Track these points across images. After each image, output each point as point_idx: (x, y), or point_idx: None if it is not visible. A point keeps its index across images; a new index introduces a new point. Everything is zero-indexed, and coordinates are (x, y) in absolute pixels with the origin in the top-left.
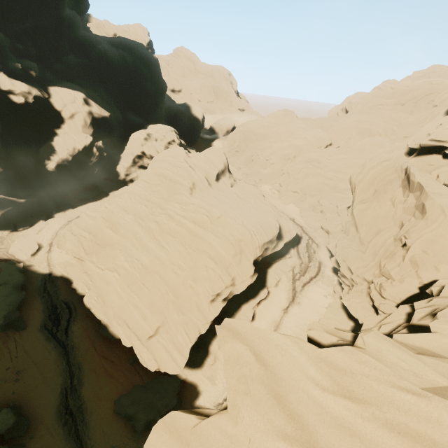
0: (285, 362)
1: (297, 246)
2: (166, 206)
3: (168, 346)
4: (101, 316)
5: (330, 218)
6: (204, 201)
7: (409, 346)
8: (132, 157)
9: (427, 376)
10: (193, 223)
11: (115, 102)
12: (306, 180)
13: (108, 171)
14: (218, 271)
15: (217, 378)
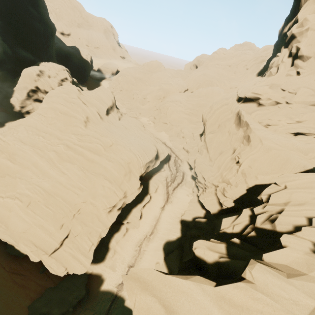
0: (193, 309)
1: (168, 162)
2: (64, 137)
3: (74, 253)
4: (6, 238)
5: (189, 141)
6: (98, 133)
7: (277, 267)
8: (26, 91)
9: (301, 301)
10: (89, 151)
11: (1, 36)
12: (172, 115)
13: (1, 103)
14: (113, 188)
15: (116, 266)
